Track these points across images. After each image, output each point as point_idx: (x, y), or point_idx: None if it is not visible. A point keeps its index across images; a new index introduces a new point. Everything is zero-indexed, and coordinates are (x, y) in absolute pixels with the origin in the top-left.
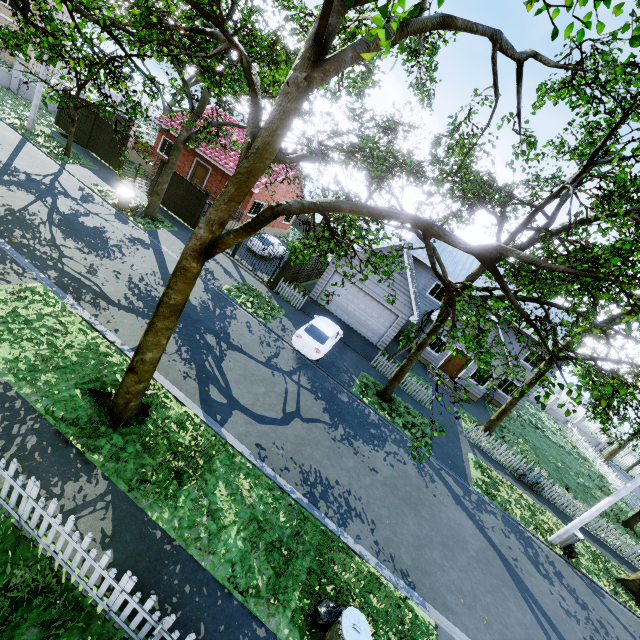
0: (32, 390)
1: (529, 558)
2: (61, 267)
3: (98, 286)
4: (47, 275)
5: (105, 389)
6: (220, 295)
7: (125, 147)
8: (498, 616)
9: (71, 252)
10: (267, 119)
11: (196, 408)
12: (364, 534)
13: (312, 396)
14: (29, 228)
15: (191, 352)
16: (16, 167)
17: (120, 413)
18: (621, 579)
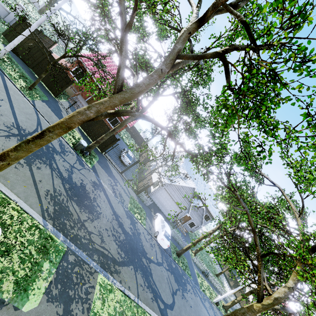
0: None
1: (214, 315)
2: (94, 247)
3: (109, 252)
4: (95, 261)
5: None
6: (130, 215)
7: (68, 86)
8: None
9: (89, 225)
10: (283, 296)
11: None
12: None
13: (170, 274)
14: (67, 213)
15: (146, 279)
16: (22, 127)
17: None
18: (223, 306)
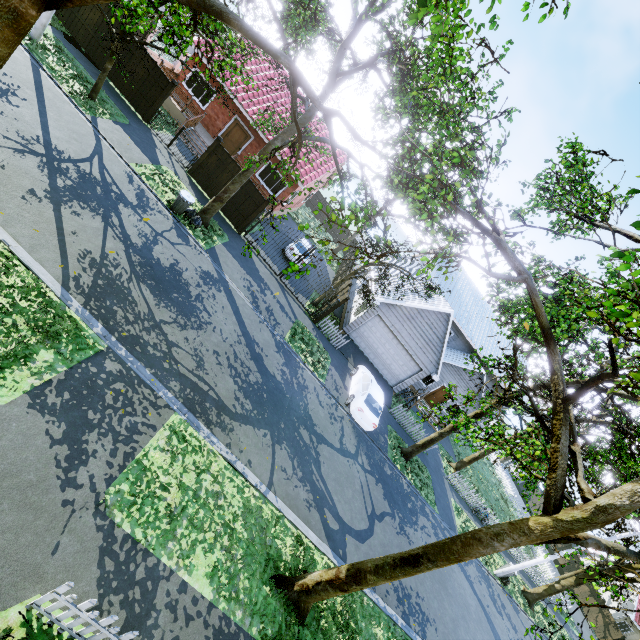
0: (241, 610)
1: (491, 599)
2: (177, 368)
3: (213, 389)
4: (172, 391)
5: (277, 568)
6: (288, 351)
7: (166, 96)
8: None
9: (173, 332)
10: (627, 504)
11: (327, 549)
12: (434, 638)
13: (374, 481)
14: (124, 298)
15: (301, 465)
16: (57, 148)
17: (307, 608)
18: (524, 592)
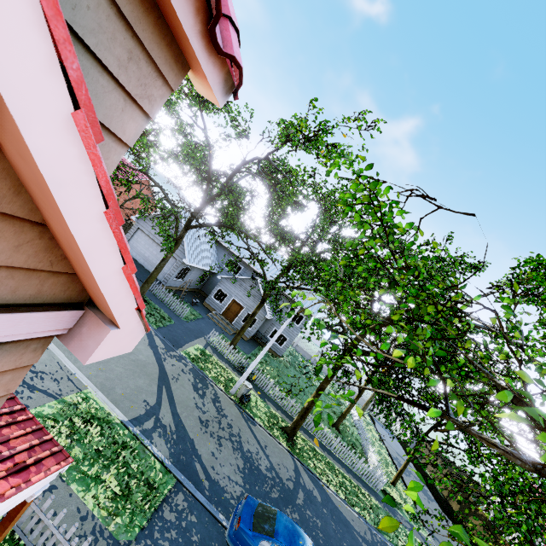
0: None
1: (194, 385)
2: None
3: None
4: None
5: None
6: None
7: None
8: (118, 375)
9: None
10: None
11: None
12: None
13: None
14: None
15: None
16: None
17: None
18: (283, 427)
